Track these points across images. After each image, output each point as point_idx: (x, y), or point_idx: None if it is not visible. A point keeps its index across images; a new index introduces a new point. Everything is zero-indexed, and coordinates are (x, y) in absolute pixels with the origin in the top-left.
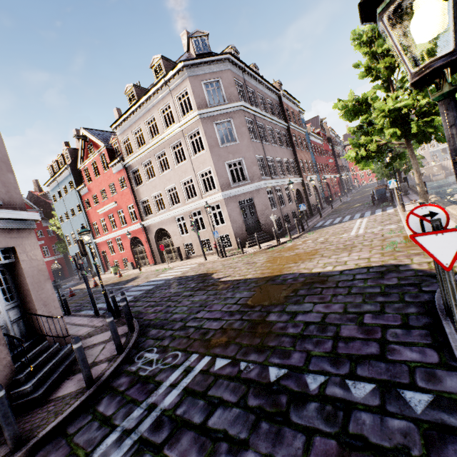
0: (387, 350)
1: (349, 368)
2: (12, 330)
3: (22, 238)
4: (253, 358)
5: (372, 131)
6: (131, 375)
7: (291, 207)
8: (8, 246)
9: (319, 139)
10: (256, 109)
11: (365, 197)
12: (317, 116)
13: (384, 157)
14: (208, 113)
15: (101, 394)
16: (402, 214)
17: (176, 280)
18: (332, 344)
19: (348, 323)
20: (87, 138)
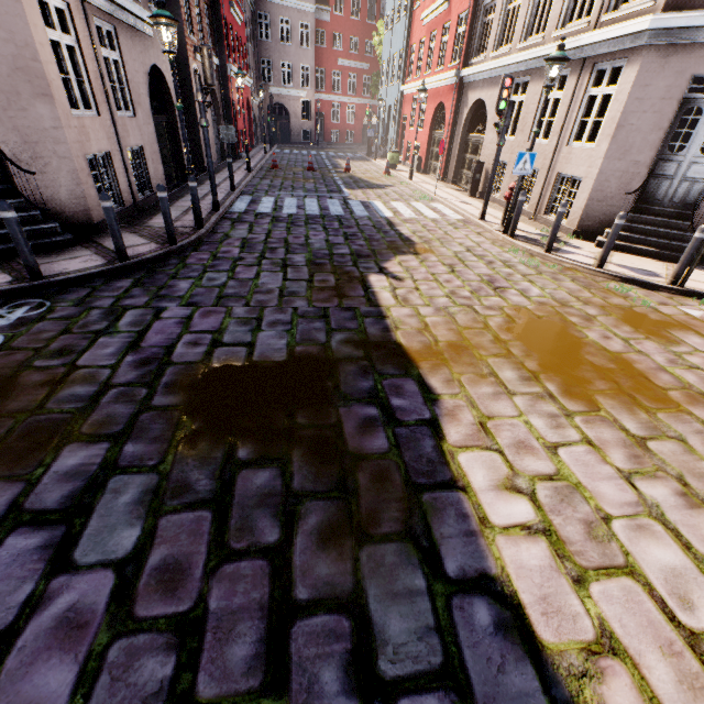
0: None
1: None
2: None
3: None
4: None
5: None
6: None
7: None
8: None
9: None
10: None
11: None
12: None
13: None
14: None
15: None
16: None
17: (371, 224)
18: None
19: None
20: None
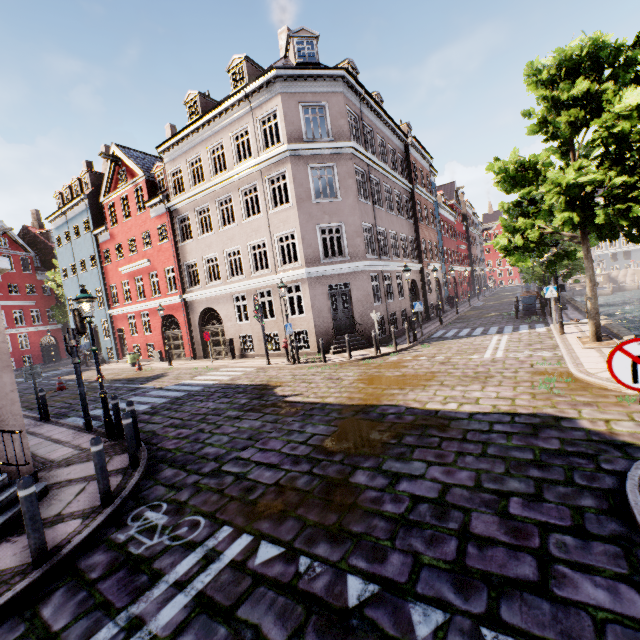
0: (552, 576)
1: (487, 601)
2: None
3: None
4: (322, 551)
5: (534, 212)
6: (115, 551)
7: (402, 304)
8: None
9: (451, 215)
10: (372, 157)
11: (504, 304)
12: (452, 183)
13: (546, 252)
14: (302, 151)
15: (54, 581)
16: (559, 337)
17: (220, 388)
18: (457, 547)
19: (484, 510)
20: (119, 161)
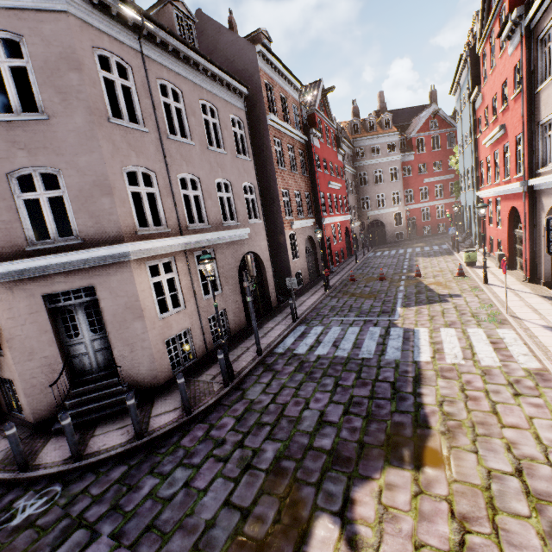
0: None
1: None
2: (95, 357)
3: (108, 274)
4: None
5: None
6: (2, 508)
7: None
8: (85, 286)
9: None
10: None
11: None
12: None
13: None
14: None
15: (4, 488)
16: None
17: (391, 380)
18: None
19: None
20: None
